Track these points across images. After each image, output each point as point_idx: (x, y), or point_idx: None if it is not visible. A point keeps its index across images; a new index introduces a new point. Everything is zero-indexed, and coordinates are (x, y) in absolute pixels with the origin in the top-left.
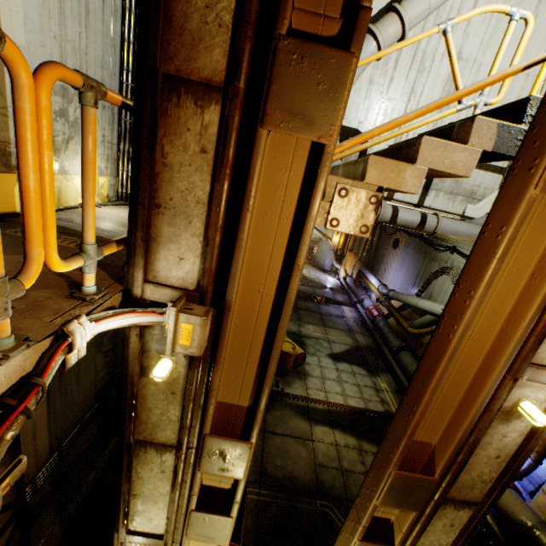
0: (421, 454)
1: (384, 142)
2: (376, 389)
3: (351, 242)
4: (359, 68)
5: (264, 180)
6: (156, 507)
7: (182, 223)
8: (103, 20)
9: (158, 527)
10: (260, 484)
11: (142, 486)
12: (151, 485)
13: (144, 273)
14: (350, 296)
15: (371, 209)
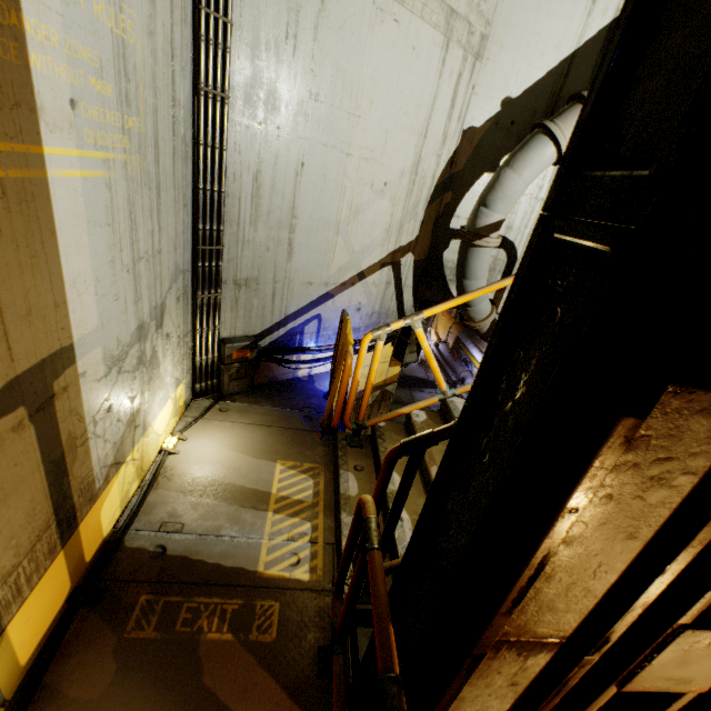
0: None
1: None
2: None
3: None
4: (528, 182)
5: None
6: None
7: None
8: (174, 180)
9: None
10: None
11: None
12: None
13: None
14: (446, 372)
15: None
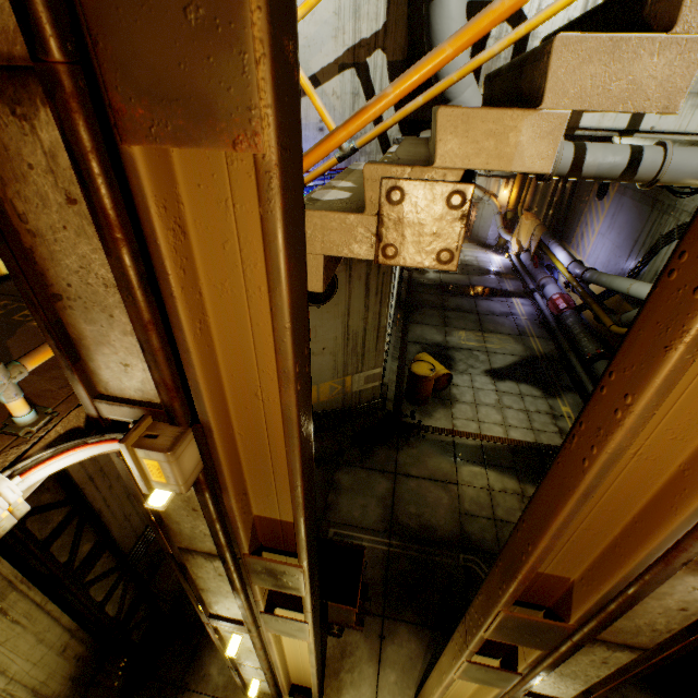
0: (553, 587)
1: (561, 14)
2: (553, 415)
3: (529, 196)
4: None
5: (197, 229)
6: (228, 600)
7: (102, 318)
8: None
9: (238, 615)
10: (390, 534)
11: (206, 584)
12: (214, 583)
13: (87, 388)
14: (524, 282)
15: (453, 218)
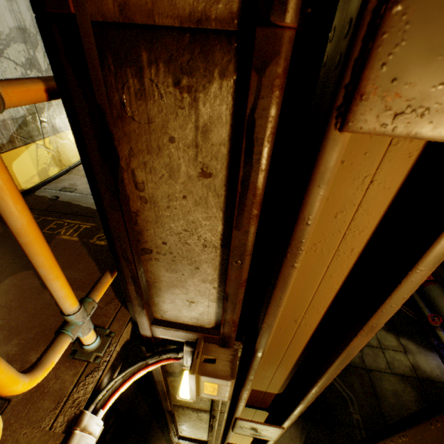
0: None
1: None
2: None
3: None
4: None
5: None
6: (198, 430)
7: (185, 269)
8: None
9: (201, 437)
10: None
11: (185, 422)
12: (192, 422)
13: (149, 318)
14: None
15: None
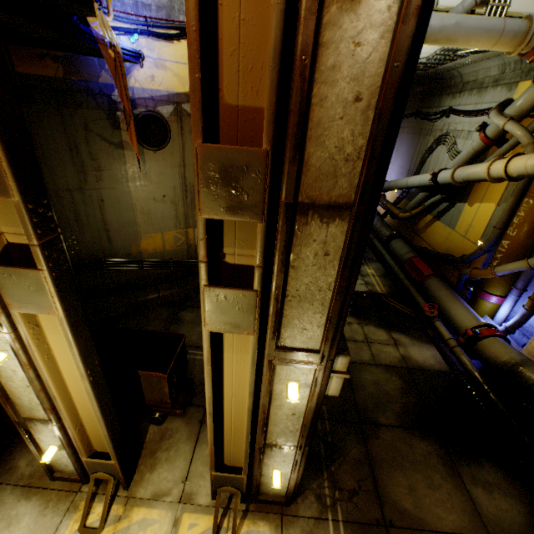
0: (255, 135)
1: None
2: (361, 275)
3: None
4: None
5: None
6: None
7: None
8: None
9: None
10: None
11: None
12: None
13: None
14: None
15: None
